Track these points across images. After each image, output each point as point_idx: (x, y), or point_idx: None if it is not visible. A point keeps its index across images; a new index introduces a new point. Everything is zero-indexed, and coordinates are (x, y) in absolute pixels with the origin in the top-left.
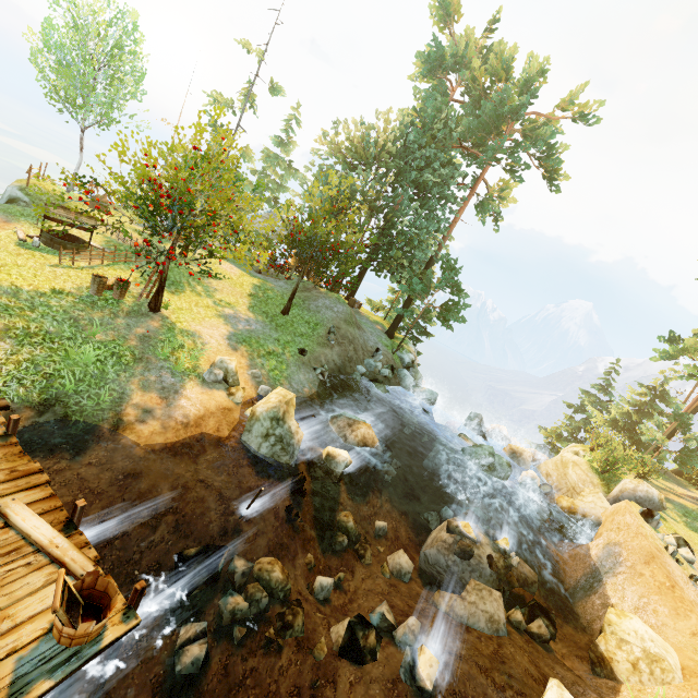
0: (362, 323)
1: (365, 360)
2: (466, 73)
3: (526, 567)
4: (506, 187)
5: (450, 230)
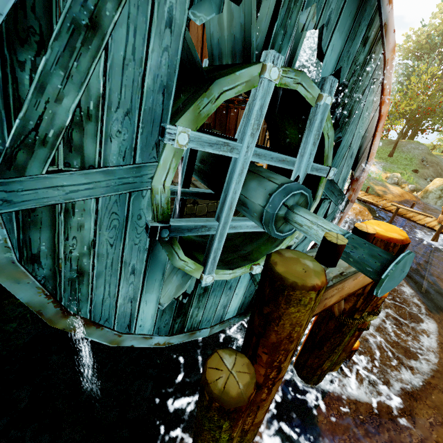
0: None
1: None
2: None
3: None
4: None
5: None
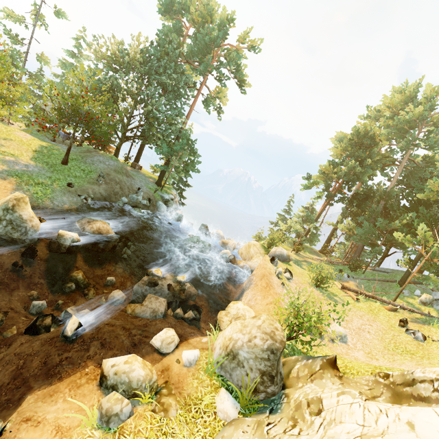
0: (137, 176)
1: (130, 195)
2: (188, 16)
3: (192, 288)
4: (221, 91)
5: (188, 116)
